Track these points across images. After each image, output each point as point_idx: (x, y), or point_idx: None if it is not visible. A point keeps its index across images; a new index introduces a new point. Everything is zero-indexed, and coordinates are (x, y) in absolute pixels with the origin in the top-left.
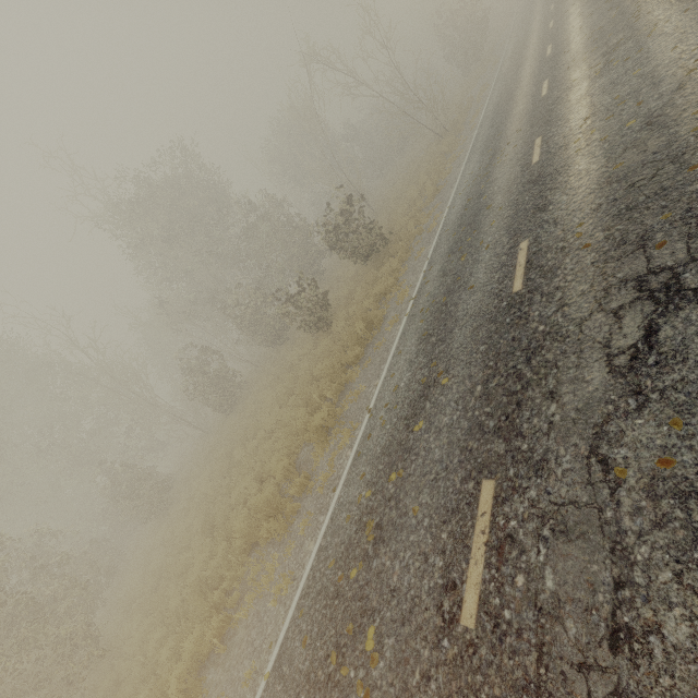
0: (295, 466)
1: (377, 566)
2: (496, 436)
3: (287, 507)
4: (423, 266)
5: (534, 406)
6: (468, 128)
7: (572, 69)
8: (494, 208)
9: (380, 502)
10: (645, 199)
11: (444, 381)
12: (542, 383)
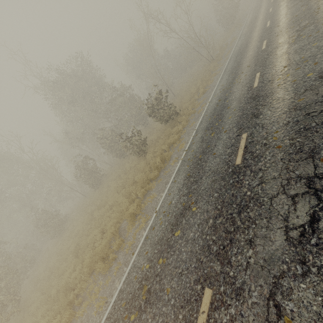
0: (118, 231)
1: (144, 319)
2: (216, 259)
3: (110, 256)
4: (193, 132)
5: (240, 246)
6: (224, 59)
7: (279, 36)
8: (231, 109)
9: (152, 274)
10: (315, 125)
11: (194, 208)
12: (246, 231)
